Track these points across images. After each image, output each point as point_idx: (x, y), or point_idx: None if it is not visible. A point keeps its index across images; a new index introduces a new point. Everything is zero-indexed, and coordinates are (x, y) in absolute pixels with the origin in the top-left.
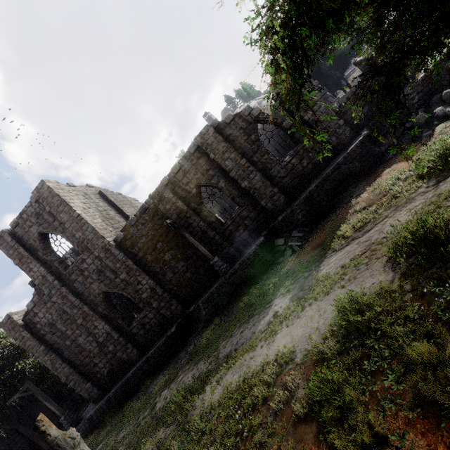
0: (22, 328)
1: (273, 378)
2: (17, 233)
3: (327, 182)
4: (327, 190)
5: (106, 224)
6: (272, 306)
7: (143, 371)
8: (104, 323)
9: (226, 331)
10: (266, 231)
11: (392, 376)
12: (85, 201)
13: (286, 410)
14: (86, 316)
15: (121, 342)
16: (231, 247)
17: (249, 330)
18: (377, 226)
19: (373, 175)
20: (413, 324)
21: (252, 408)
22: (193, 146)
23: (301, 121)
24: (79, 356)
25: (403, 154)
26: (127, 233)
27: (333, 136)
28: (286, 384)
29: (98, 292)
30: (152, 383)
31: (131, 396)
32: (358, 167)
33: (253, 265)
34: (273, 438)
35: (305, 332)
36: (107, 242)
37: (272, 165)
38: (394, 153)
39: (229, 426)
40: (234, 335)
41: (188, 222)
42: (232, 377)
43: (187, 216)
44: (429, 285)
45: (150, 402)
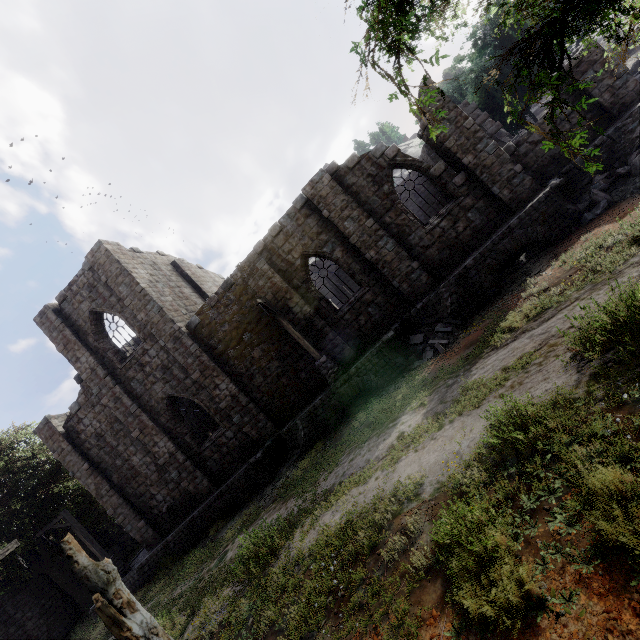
0: (62, 437)
1: (389, 520)
2: (64, 309)
3: (491, 254)
4: (491, 266)
5: (178, 305)
6: (397, 425)
7: (215, 510)
8: (167, 440)
9: (330, 459)
10: (398, 324)
11: (562, 516)
12: (153, 272)
13: (402, 562)
14: (144, 428)
15: (188, 468)
16: (347, 344)
17: (362, 457)
18: (562, 312)
19: (562, 245)
20: (602, 444)
21: (354, 558)
22: (301, 199)
23: (458, 166)
24: (132, 482)
25: (613, 213)
26: (204, 317)
27: (505, 189)
28: (406, 527)
29: (162, 397)
30: (225, 527)
31: (196, 543)
32: (540, 233)
33: (376, 370)
34: (380, 598)
35: (440, 457)
36: (178, 328)
37: (412, 229)
38: (598, 212)
39: (320, 581)
40: (340, 464)
41: (288, 306)
42: (331, 518)
43: (287, 298)
44: (633, 389)
45: (220, 550)
